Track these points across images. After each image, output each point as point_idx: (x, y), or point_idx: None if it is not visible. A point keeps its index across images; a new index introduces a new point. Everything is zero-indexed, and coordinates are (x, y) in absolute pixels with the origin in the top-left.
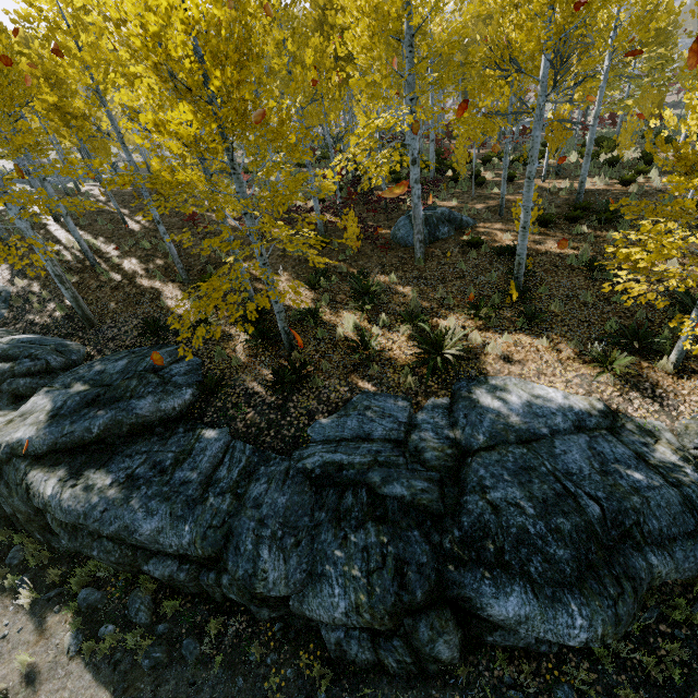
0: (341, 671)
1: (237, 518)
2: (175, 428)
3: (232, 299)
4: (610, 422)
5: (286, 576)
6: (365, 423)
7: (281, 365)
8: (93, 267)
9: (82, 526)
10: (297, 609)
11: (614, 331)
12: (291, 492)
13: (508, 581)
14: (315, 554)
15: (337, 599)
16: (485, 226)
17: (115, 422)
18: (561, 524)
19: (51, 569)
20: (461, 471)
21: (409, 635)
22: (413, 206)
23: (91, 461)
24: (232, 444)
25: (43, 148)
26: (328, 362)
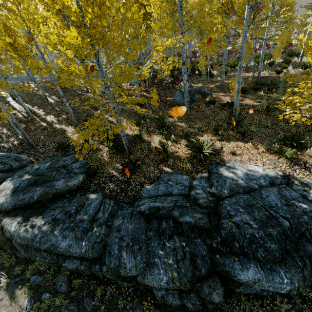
0: (164, 310)
1: (109, 237)
2: (75, 194)
3: (101, 129)
4: (286, 181)
5: (135, 265)
6: (169, 187)
7: (125, 162)
8: (32, 120)
9: (30, 245)
10: (141, 281)
11: (282, 138)
12: (135, 223)
13: (247, 262)
14: (149, 253)
15: (162, 275)
16: (216, 94)
17: (45, 193)
18: (271, 231)
19: (16, 267)
20: (218, 208)
21: (198, 291)
22: (184, 85)
23: (33, 213)
24: (104, 200)
25: (3, 61)
26: (148, 159)
